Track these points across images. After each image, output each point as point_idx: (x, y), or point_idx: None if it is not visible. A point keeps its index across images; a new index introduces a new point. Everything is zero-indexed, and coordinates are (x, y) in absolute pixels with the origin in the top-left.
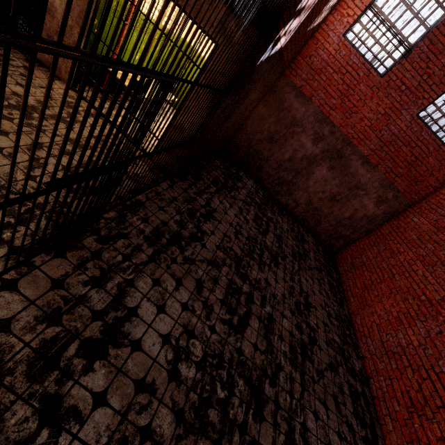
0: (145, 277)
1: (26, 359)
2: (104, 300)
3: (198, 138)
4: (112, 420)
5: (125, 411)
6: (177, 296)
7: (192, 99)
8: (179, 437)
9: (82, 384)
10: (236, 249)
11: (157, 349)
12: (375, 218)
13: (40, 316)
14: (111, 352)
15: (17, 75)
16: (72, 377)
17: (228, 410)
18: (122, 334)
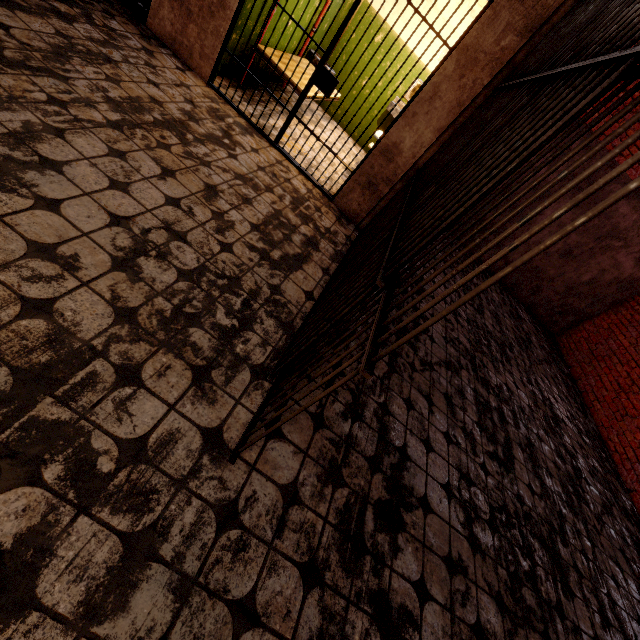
0: (395, 397)
1: (333, 543)
2: (371, 439)
3: (421, 166)
4: (443, 619)
5: (450, 605)
6: (435, 423)
7: (424, 101)
8: (510, 633)
9: (397, 571)
10: (463, 340)
11: (446, 507)
12: (632, 283)
13: (321, 474)
14: (406, 519)
15: (143, 65)
16: (385, 562)
17: (539, 587)
18: (406, 489)
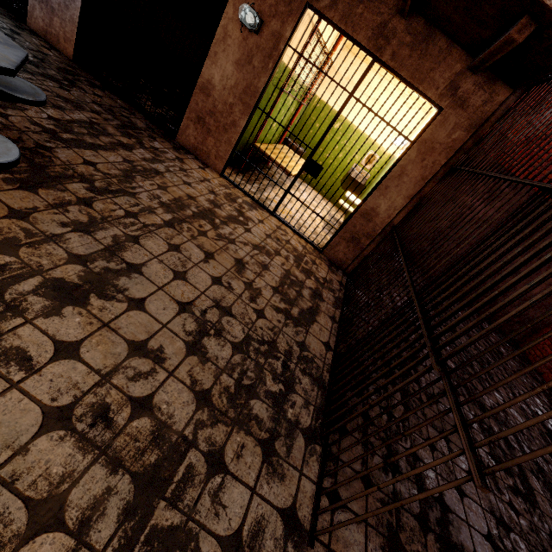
0: (418, 438)
1: None
2: (412, 492)
3: (395, 223)
4: None
5: None
6: (457, 461)
7: (394, 178)
8: None
9: None
10: (450, 364)
11: None
12: None
13: (384, 545)
14: None
15: (178, 171)
16: None
17: None
18: (457, 548)
